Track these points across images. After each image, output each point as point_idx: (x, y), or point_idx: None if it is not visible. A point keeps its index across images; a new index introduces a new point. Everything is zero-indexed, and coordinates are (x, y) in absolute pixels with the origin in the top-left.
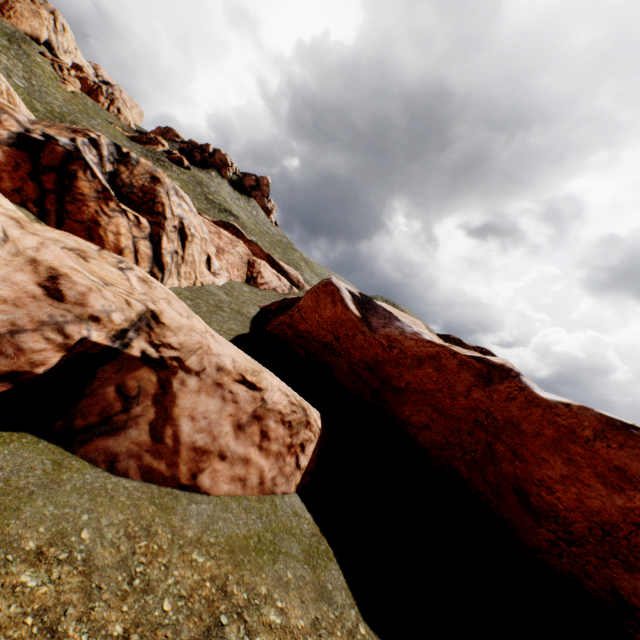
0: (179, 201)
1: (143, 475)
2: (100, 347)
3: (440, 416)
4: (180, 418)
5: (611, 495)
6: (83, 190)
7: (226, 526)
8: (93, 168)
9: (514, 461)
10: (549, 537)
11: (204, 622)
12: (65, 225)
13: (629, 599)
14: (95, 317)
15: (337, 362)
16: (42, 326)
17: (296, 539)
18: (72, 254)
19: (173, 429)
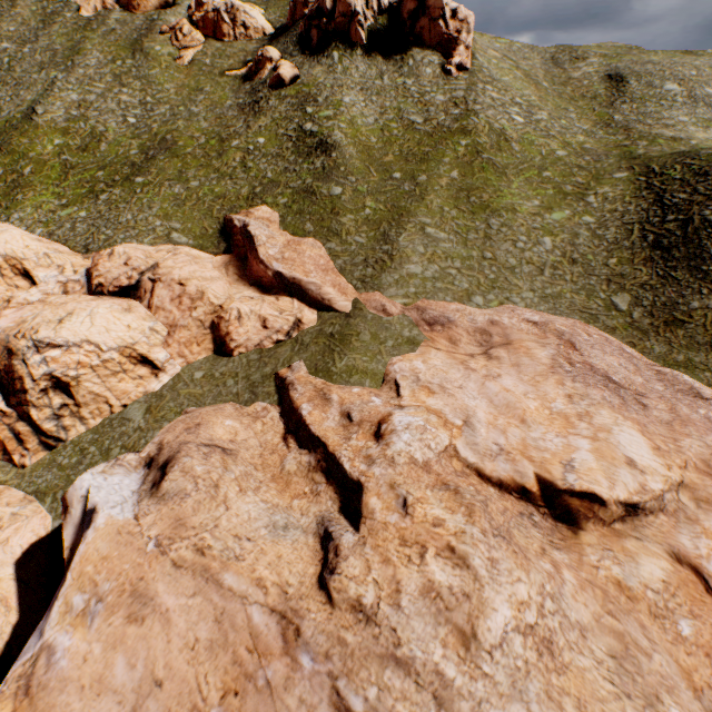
0: (43, 356)
1: None
2: None
3: None
4: None
5: None
6: None
7: None
8: None
9: None
10: None
11: None
12: None
13: None
14: None
15: None
16: None
17: None
18: None
19: None
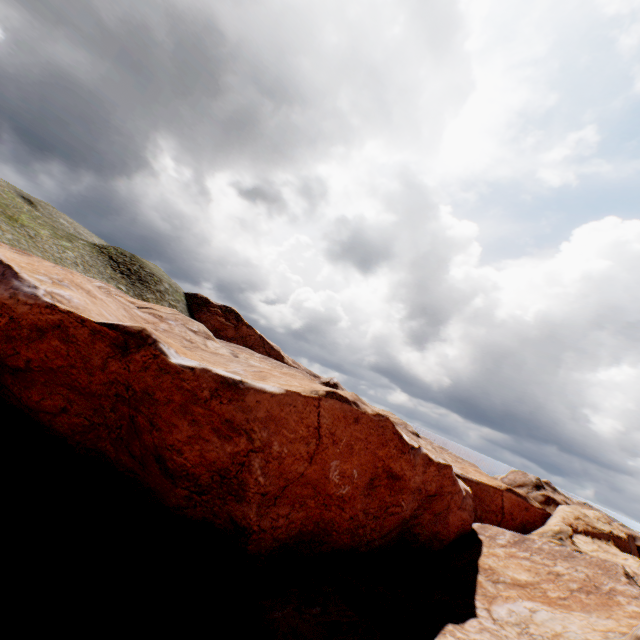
0: None
1: None
2: None
3: (80, 396)
4: None
5: (224, 445)
6: None
7: None
8: None
9: (153, 431)
10: (186, 494)
11: None
12: None
13: (242, 523)
14: None
15: None
16: None
17: None
18: None
19: None
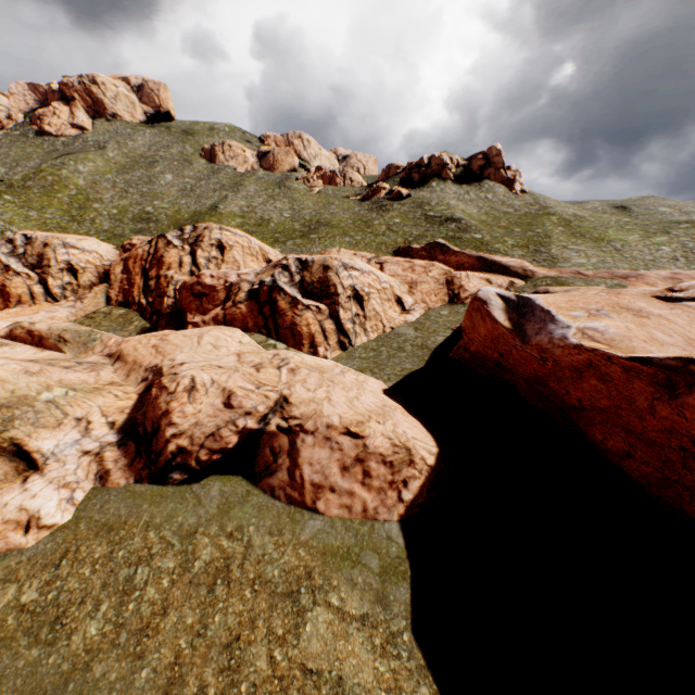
0: (348, 273)
1: (287, 499)
2: (255, 428)
3: (637, 441)
4: (303, 464)
5: None
6: (282, 307)
7: (327, 537)
8: (284, 288)
9: None
10: None
11: (291, 587)
12: (280, 334)
13: None
14: (248, 412)
15: (514, 380)
16: (228, 423)
17: (379, 557)
18: (253, 370)
19: (300, 472)
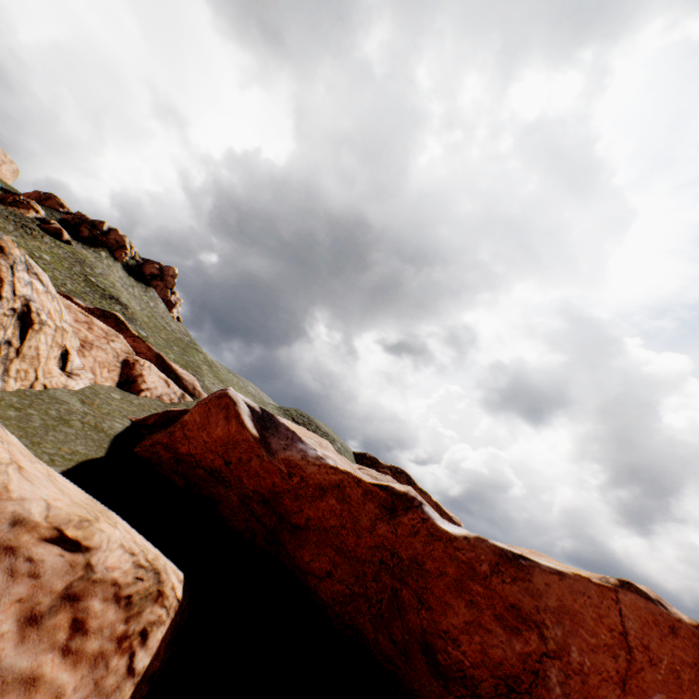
0: (30, 278)
1: None
2: None
3: (344, 559)
4: None
5: (511, 640)
6: None
7: None
8: None
9: (421, 610)
10: None
11: None
12: None
13: None
14: None
15: (226, 494)
16: None
17: None
18: None
19: None
